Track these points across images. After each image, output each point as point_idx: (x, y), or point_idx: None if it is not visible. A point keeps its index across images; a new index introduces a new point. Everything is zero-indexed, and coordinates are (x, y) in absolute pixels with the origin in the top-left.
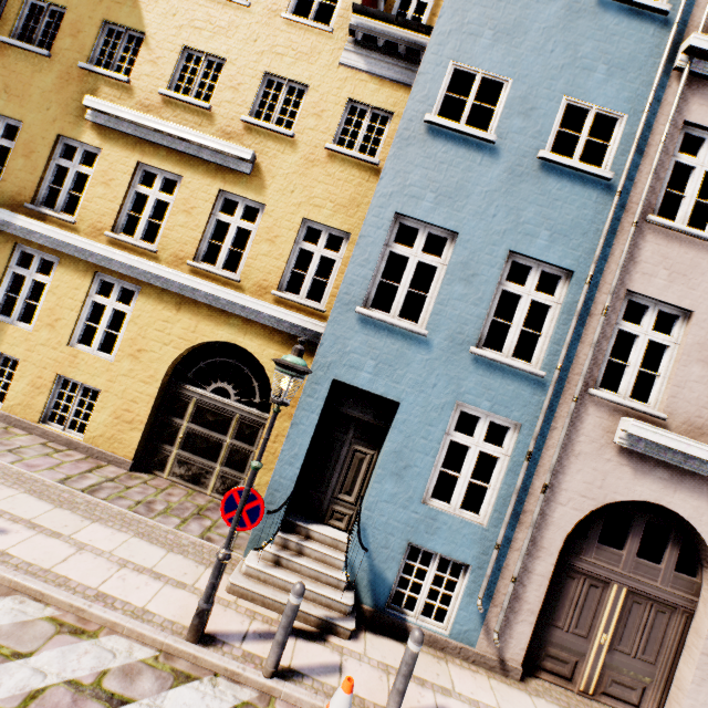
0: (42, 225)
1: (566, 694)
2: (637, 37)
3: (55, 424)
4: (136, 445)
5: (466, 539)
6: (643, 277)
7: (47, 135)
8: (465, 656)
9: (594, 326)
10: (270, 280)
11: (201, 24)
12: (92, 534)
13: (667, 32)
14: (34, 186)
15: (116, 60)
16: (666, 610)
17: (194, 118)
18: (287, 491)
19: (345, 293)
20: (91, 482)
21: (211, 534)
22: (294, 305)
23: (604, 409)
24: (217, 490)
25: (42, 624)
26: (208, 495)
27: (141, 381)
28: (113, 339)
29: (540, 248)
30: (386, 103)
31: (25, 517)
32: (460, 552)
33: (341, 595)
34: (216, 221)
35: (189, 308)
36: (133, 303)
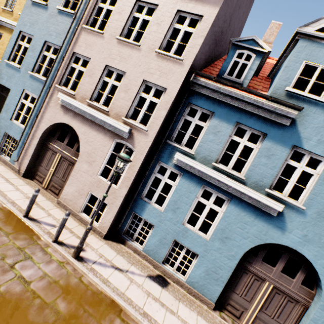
0: None
1: (37, 185)
2: None
3: None
4: None
5: (18, 132)
6: (79, 47)
7: None
8: (11, 167)
9: (62, 64)
10: None
11: None
12: None
13: None
14: None
15: None
16: (71, 164)
17: (9, 15)
18: None
19: (4, 56)
20: None
21: None
22: None
23: (60, 92)
24: None
25: None
26: None
27: None
28: None
29: (53, 39)
30: None
31: None
32: (16, 136)
33: None
34: None
35: None
36: None
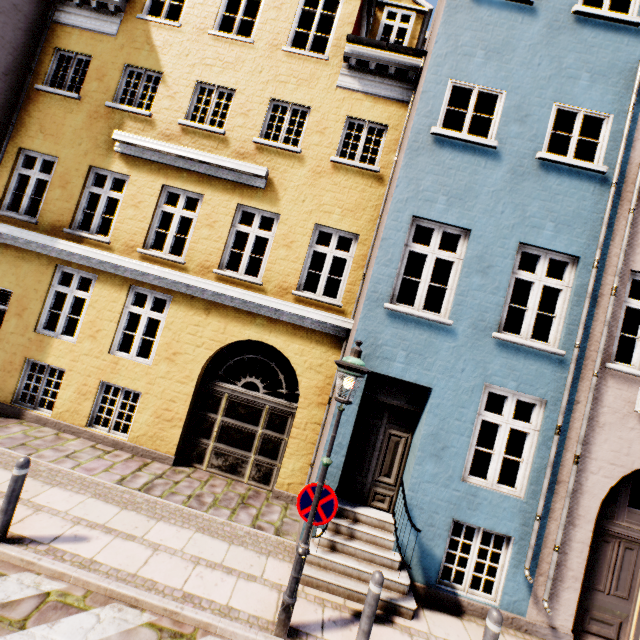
0: (81, 247)
1: None
2: (614, 46)
3: (101, 426)
4: (177, 441)
5: (506, 512)
6: None
7: (80, 167)
8: (517, 626)
9: (604, 306)
10: (289, 281)
11: (212, 62)
12: (161, 534)
13: (639, 41)
14: (71, 212)
15: (138, 97)
16: None
17: (210, 143)
18: (334, 478)
19: (373, 291)
20: (144, 481)
21: (260, 523)
22: (313, 303)
23: (622, 381)
24: (253, 478)
25: (144, 631)
26: (245, 483)
27: (177, 381)
28: (127, 339)
29: (547, 238)
30: (381, 117)
31: (100, 522)
32: (502, 525)
33: (397, 575)
34: (235, 232)
35: (217, 311)
36: (165, 311)
